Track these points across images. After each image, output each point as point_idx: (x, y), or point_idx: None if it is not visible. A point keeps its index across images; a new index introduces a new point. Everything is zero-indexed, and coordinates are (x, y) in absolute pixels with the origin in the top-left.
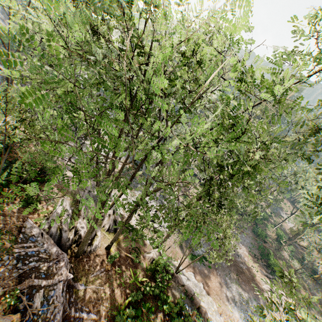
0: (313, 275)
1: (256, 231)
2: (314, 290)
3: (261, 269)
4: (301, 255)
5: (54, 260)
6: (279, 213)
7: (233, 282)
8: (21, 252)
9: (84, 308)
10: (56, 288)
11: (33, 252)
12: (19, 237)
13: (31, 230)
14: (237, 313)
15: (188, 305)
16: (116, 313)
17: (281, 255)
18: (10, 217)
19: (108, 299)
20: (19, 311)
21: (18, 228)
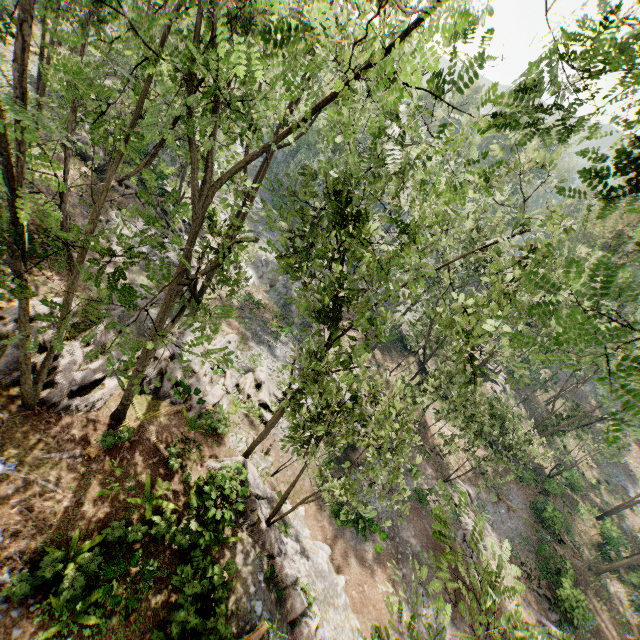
0: None
1: (541, 508)
2: None
3: (531, 604)
4: None
5: None
6: (623, 489)
7: None
8: None
9: None
10: None
11: None
12: None
13: None
14: None
15: (265, 605)
16: (56, 551)
17: (604, 588)
18: None
19: (57, 516)
20: None
21: None
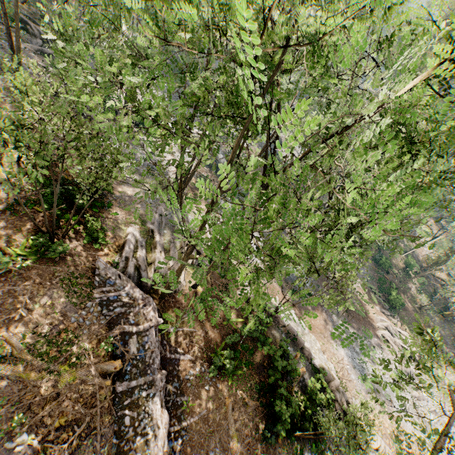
0: (442, 312)
1: (378, 259)
2: (440, 327)
3: (377, 305)
4: (432, 288)
5: (139, 305)
6: (414, 234)
7: (341, 319)
8: (102, 297)
9: (179, 350)
10: (148, 333)
11: (115, 297)
12: (95, 281)
13: (106, 272)
14: (343, 351)
15: (290, 346)
16: (213, 354)
17: (406, 288)
18: (78, 257)
19: (202, 341)
20: (118, 356)
21: (91, 269)
